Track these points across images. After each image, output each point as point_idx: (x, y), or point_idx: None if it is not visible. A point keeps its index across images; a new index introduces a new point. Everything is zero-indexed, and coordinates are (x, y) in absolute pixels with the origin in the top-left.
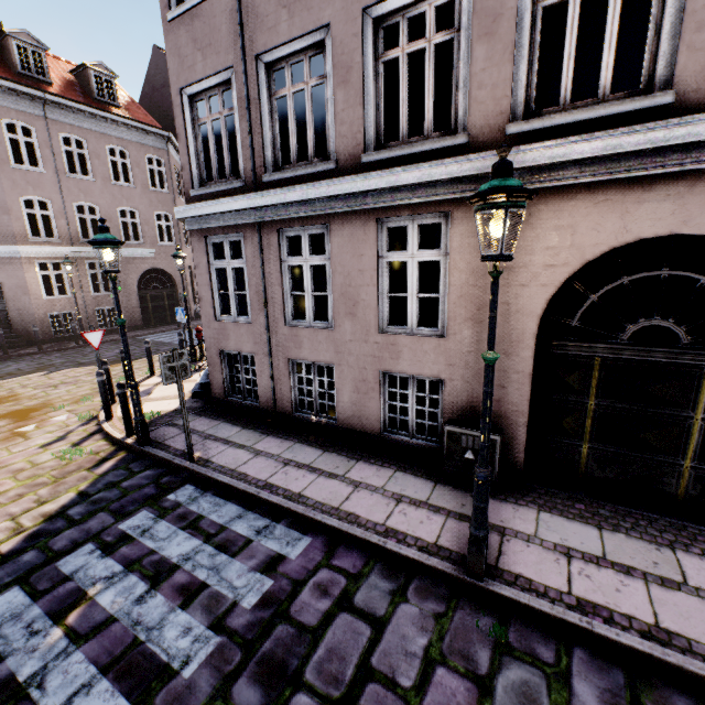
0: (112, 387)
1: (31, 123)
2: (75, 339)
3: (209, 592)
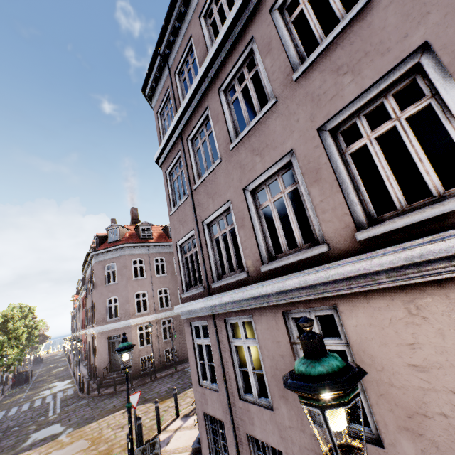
0: (142, 439)
1: (143, 257)
2: (150, 375)
3: None
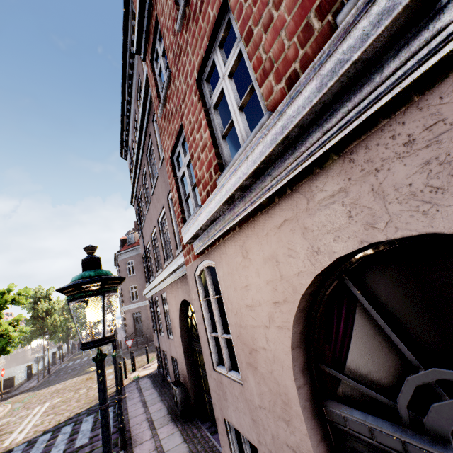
0: (135, 363)
1: None
2: None
3: (75, 441)
